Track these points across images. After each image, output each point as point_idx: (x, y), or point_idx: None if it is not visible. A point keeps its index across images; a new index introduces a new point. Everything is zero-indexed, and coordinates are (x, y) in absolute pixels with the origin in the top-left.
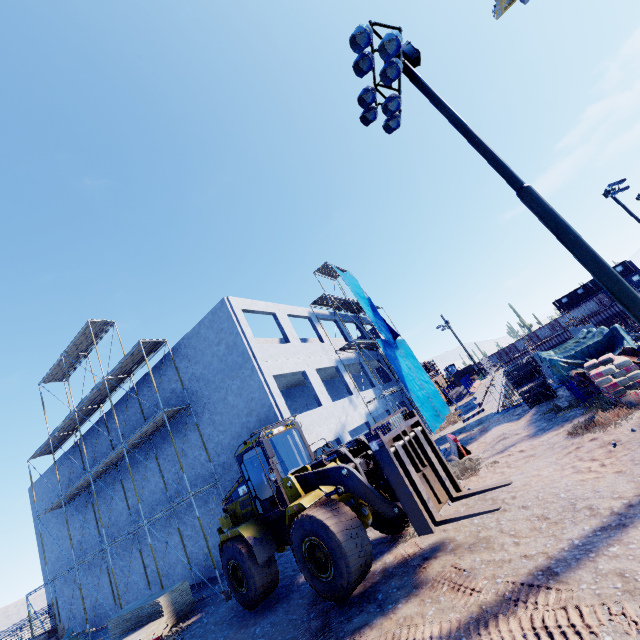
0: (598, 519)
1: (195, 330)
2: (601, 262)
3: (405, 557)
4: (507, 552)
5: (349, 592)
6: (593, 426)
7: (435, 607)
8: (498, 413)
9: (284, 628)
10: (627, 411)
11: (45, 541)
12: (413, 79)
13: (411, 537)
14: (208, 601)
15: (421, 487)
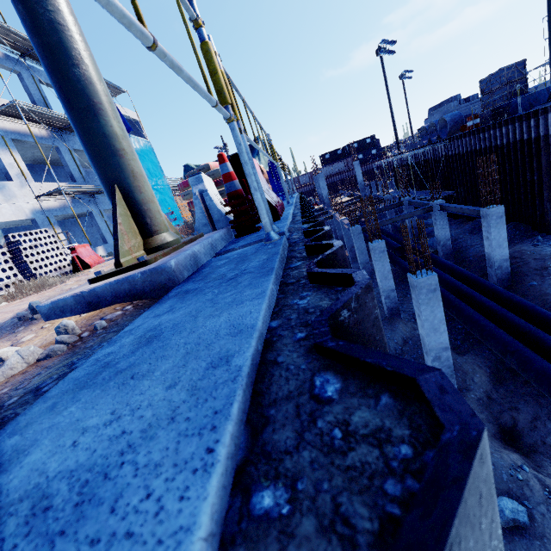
0: None
1: None
2: None
3: None
4: None
5: None
6: None
7: None
8: None
9: None
10: None
11: None
12: None
13: None
14: None
15: None
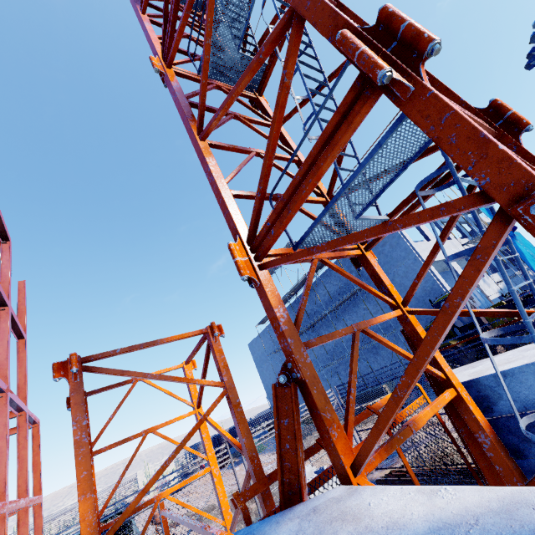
0: None
1: None
2: None
3: None
4: None
5: None
6: None
7: None
8: None
9: None
10: None
11: (264, 373)
12: None
13: None
14: None
15: None
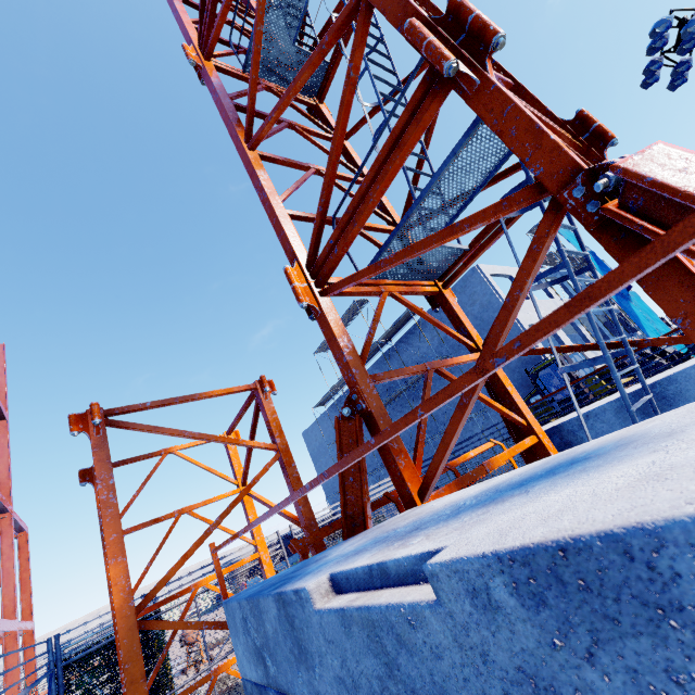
0: None
1: None
2: None
3: None
4: None
5: None
6: None
7: None
8: None
9: None
10: None
11: (323, 468)
12: None
13: None
14: None
15: None
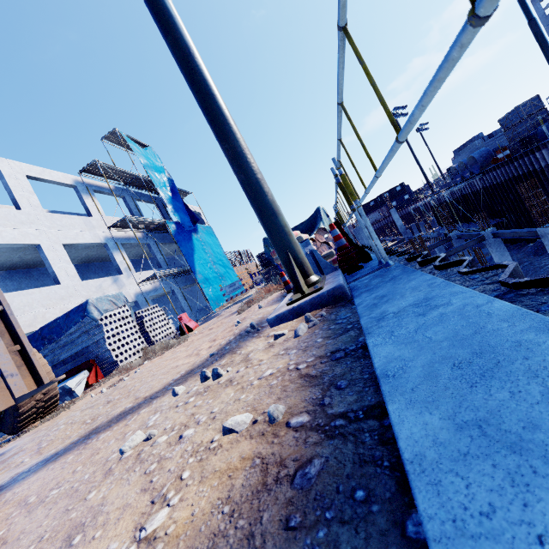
0: (77, 436)
1: None
2: (193, 62)
3: None
4: None
5: None
6: (250, 303)
7: None
8: None
9: None
10: (276, 287)
11: None
12: None
13: (11, 441)
14: None
15: None
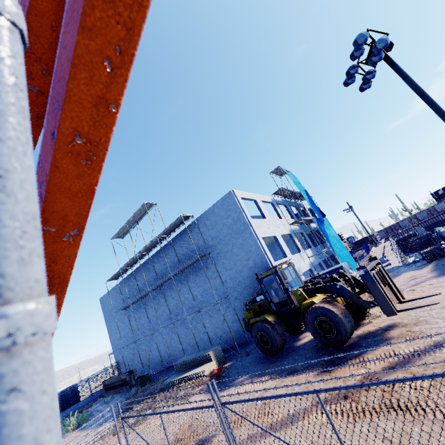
0: None
1: (210, 209)
2: None
3: (370, 331)
4: (441, 324)
5: (345, 342)
6: None
7: (405, 344)
8: (401, 266)
9: (304, 360)
10: None
11: (112, 328)
12: (387, 61)
13: (369, 323)
14: (231, 357)
15: (387, 294)
